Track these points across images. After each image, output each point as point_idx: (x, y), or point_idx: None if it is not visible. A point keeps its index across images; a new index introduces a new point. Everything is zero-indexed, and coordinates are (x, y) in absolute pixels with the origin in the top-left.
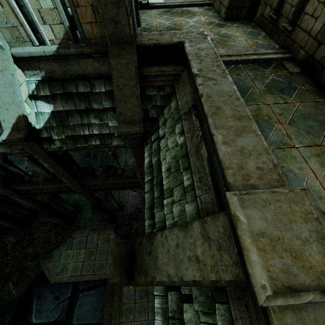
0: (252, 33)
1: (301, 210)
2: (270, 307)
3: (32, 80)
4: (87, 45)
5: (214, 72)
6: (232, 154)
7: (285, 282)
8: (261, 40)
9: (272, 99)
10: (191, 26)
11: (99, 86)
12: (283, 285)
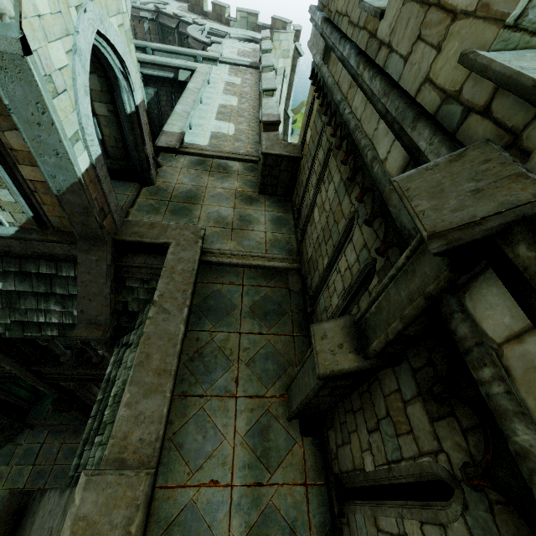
0: (280, 220)
1: (131, 496)
2: None
3: None
4: (54, 233)
5: (174, 300)
6: (126, 419)
7: None
8: (283, 235)
9: (249, 327)
10: (215, 196)
11: (68, 269)
12: None
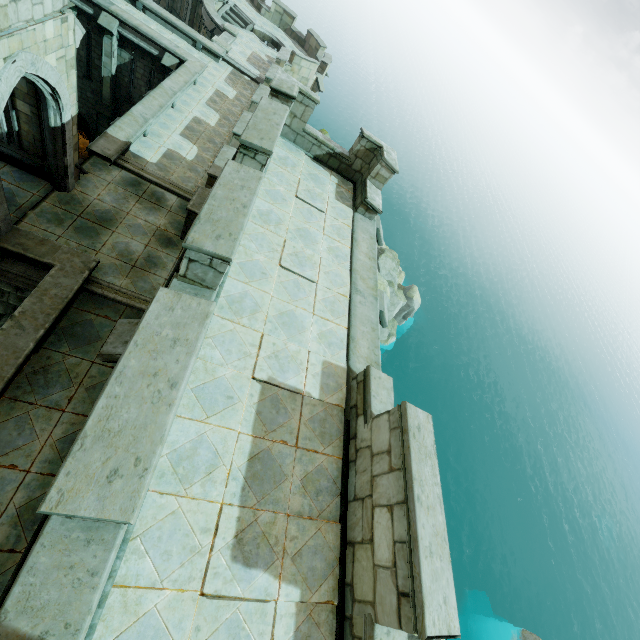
0: None
1: None
2: None
3: None
4: None
5: (34, 320)
6: None
7: None
8: None
9: None
10: (133, 226)
11: None
12: None
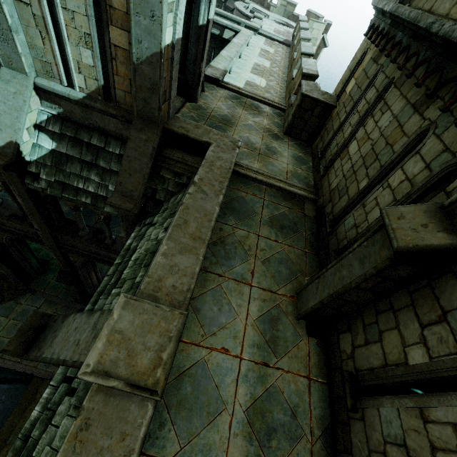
0: (300, 159)
1: (165, 327)
2: (92, 387)
3: (46, 112)
4: (115, 107)
5: (212, 186)
6: (162, 266)
7: (106, 368)
8: (302, 170)
9: (267, 233)
10: (247, 125)
11: (115, 146)
12: (103, 369)
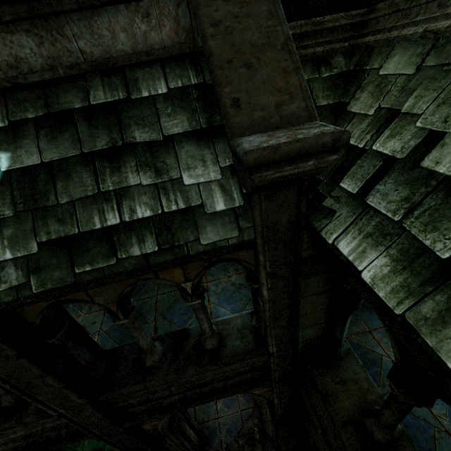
0: None
1: None
2: None
3: None
4: None
5: None
6: None
7: None
8: None
9: None
10: None
11: (151, 82)
12: None
